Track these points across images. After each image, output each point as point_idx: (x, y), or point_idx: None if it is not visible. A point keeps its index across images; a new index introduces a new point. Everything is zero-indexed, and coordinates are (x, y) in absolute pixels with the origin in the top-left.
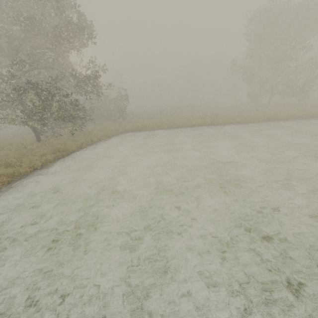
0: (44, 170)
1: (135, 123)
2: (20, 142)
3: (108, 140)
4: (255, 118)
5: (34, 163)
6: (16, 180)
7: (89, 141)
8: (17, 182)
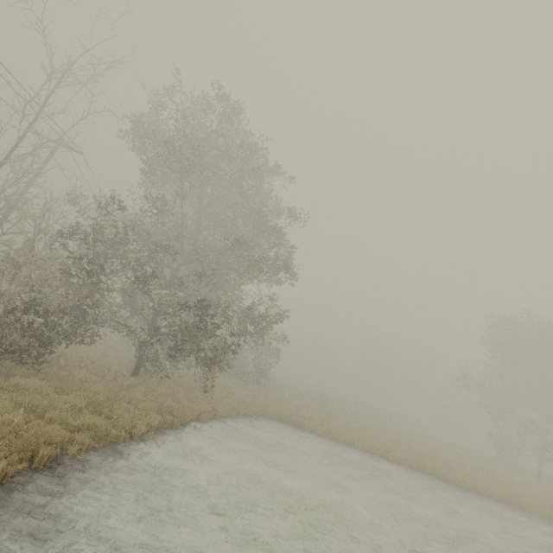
0: (144, 447)
1: (286, 407)
2: (106, 363)
3: (239, 422)
4: (529, 503)
5: (132, 422)
6: (99, 448)
7: (210, 411)
8: (101, 454)
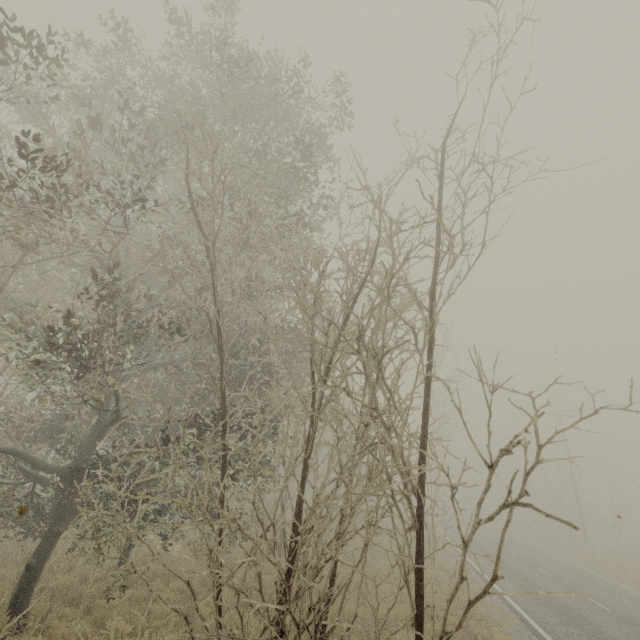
0: None
1: None
2: None
3: None
4: None
5: None
6: None
7: None
8: None
